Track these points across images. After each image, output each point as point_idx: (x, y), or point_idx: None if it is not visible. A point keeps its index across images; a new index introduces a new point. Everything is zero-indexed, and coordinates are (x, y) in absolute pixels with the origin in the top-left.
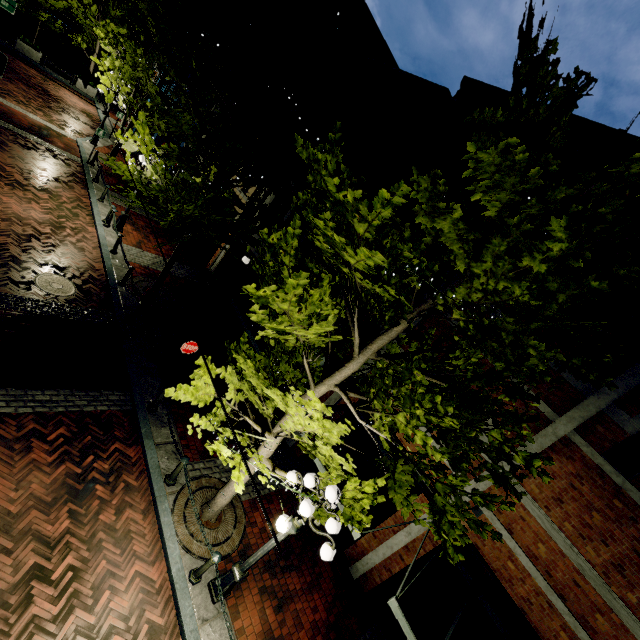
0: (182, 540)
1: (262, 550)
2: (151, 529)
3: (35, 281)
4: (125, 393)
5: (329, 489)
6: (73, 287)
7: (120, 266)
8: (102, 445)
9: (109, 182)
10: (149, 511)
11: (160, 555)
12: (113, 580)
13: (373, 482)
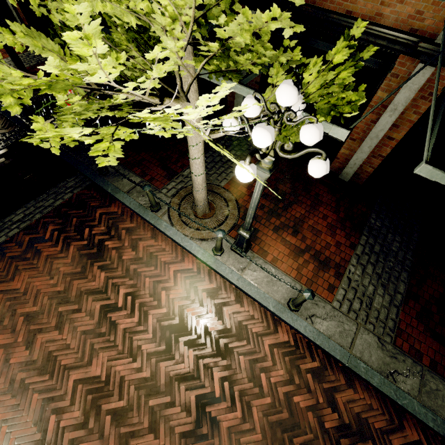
0: (193, 237)
1: (251, 209)
2: (166, 243)
3: None
4: (76, 176)
5: (280, 90)
6: None
7: None
8: (88, 218)
9: None
10: (156, 234)
11: (184, 253)
12: (162, 284)
13: (344, 41)
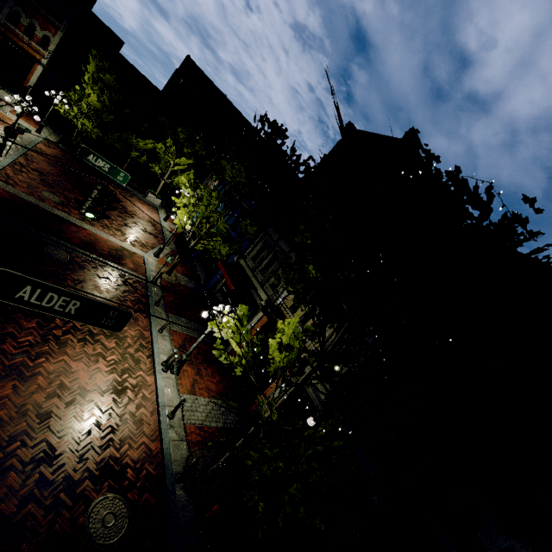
0: None
1: None
2: None
3: (85, 524)
4: None
5: None
6: (127, 512)
7: (177, 439)
8: None
9: (167, 300)
10: None
11: None
12: None
13: None
